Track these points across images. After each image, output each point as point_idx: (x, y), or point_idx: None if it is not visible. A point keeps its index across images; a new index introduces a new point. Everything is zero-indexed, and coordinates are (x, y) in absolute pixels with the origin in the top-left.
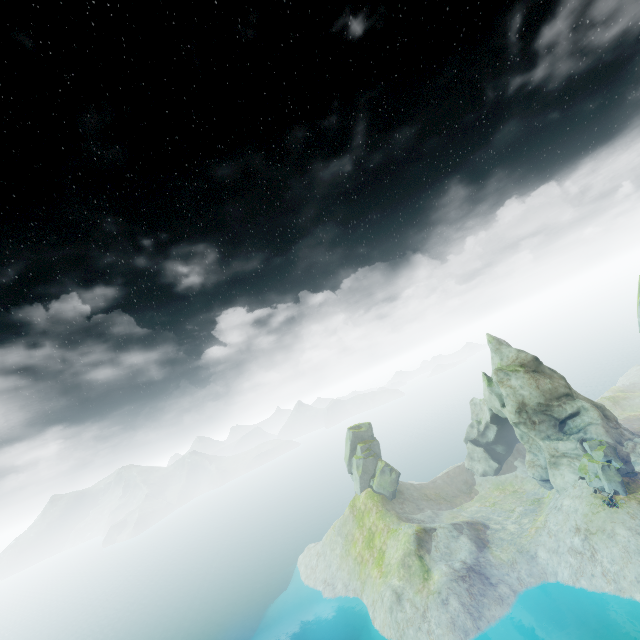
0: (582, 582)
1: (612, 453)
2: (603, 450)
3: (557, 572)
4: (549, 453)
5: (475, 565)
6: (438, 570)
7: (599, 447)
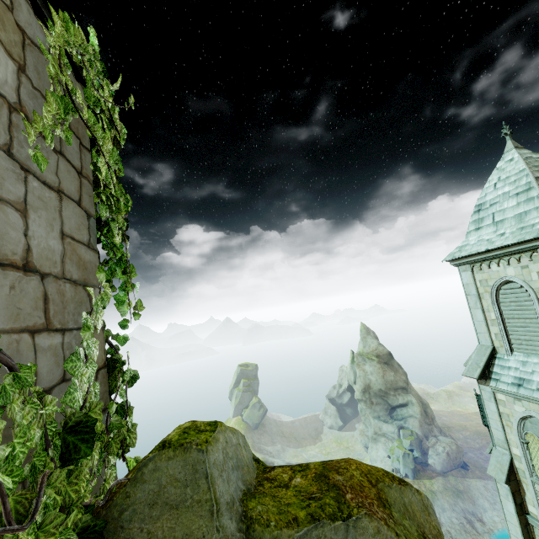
0: None
1: (417, 444)
2: (411, 440)
3: None
4: (374, 430)
5: None
6: None
7: (410, 437)
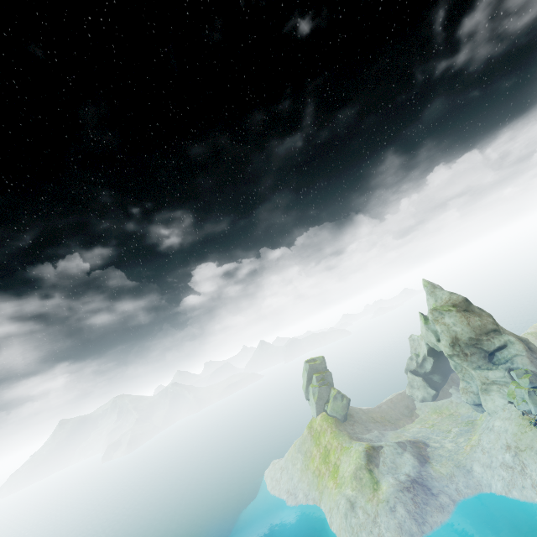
0: (514, 493)
1: (536, 380)
2: (529, 378)
3: (491, 484)
4: (480, 381)
5: (418, 478)
6: (386, 482)
7: (525, 375)
